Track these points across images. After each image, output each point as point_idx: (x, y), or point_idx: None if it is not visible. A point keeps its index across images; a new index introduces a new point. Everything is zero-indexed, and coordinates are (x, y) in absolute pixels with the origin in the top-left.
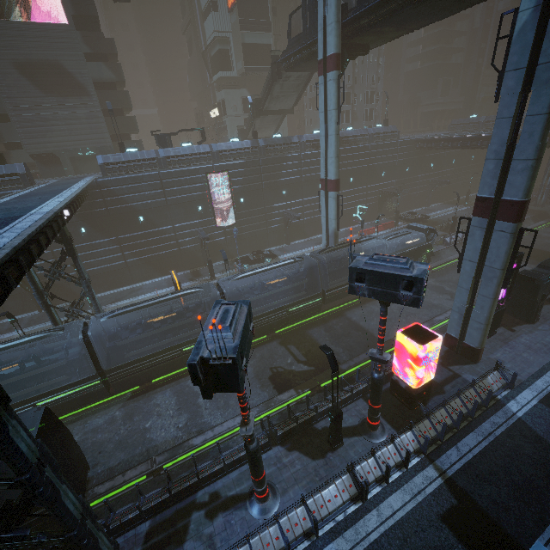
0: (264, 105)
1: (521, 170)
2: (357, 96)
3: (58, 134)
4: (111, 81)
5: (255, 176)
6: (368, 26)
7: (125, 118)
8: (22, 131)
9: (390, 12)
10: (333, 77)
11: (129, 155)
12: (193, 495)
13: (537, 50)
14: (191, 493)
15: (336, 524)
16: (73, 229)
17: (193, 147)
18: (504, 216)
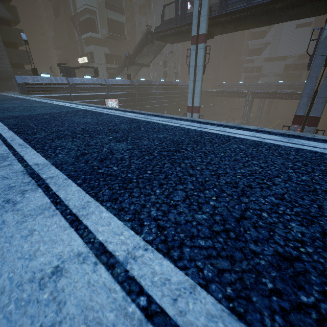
0: (134, 58)
1: (320, 102)
2: (170, 64)
3: None
4: (7, 18)
5: (133, 103)
6: (224, 22)
7: (20, 51)
8: None
9: (240, 17)
10: (203, 47)
11: (45, 78)
12: None
13: None
14: None
15: None
16: None
17: (94, 79)
18: (311, 124)
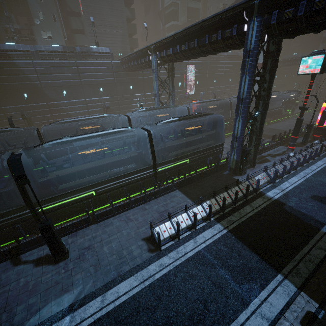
0: None
1: None
2: None
3: (106, 42)
4: (129, 18)
5: (205, 70)
6: None
7: (133, 39)
8: (91, 38)
9: None
10: None
11: None
12: (260, 155)
13: None
14: (259, 154)
15: (323, 155)
16: (127, 86)
17: None
18: None
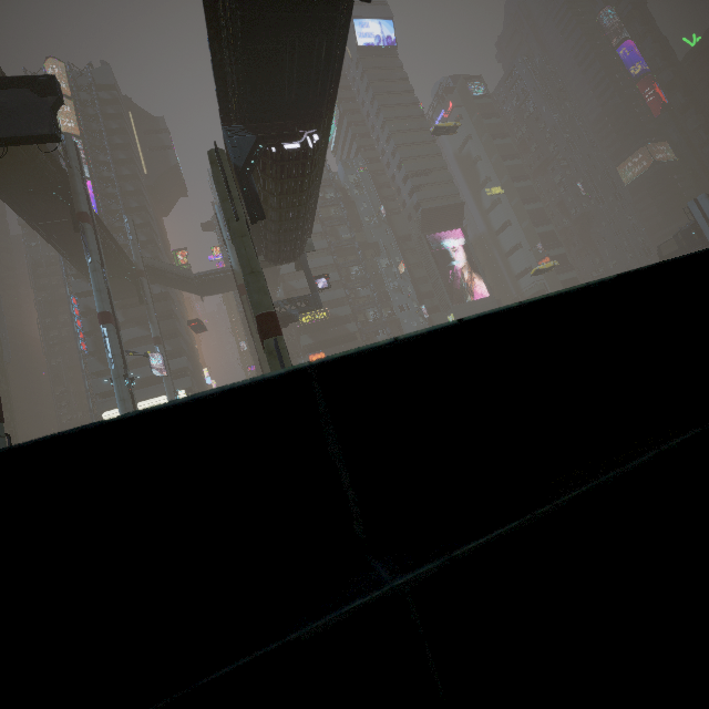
0: None
1: None
2: None
3: None
4: None
5: None
6: None
7: None
8: None
9: None
10: None
11: None
12: None
13: None
14: None
15: None
16: None
17: None
18: None
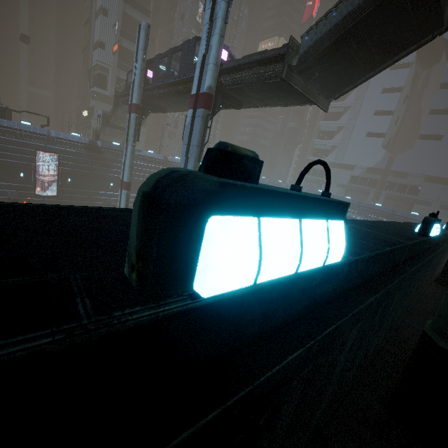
0: (110, 120)
1: None
2: None
3: None
4: None
5: (86, 165)
6: (156, 96)
7: None
8: None
9: (164, 94)
10: (133, 117)
11: None
12: None
13: (190, 137)
14: None
15: None
16: None
17: (31, 126)
18: None
